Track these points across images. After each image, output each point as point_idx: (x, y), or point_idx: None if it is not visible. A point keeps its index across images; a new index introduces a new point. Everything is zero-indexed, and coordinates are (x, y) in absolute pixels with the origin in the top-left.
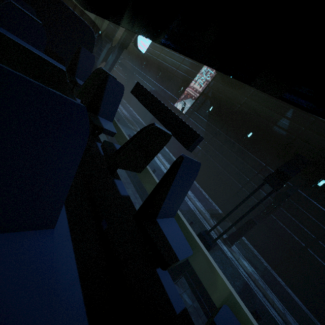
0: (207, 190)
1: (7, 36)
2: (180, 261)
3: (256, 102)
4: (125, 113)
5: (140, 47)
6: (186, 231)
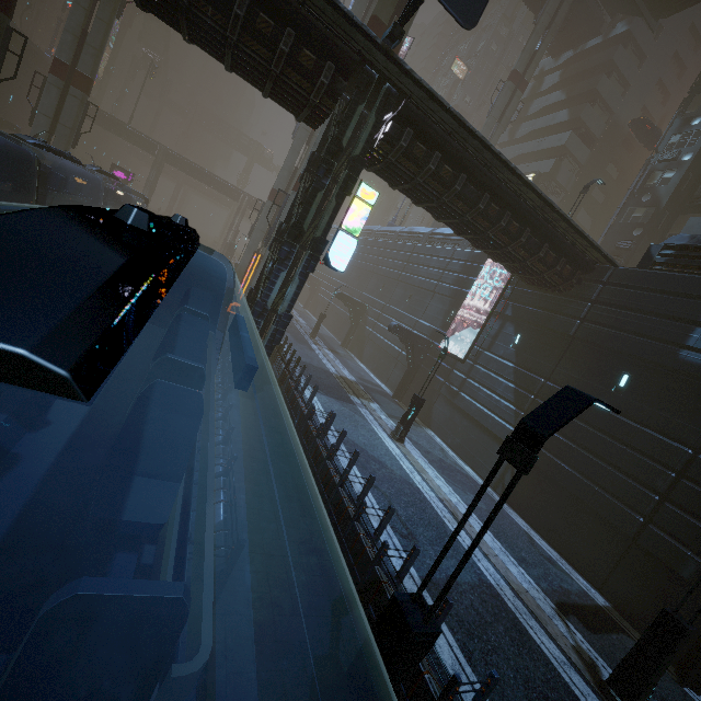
0: (552, 536)
1: None
2: (129, 526)
3: (616, 308)
4: (347, 376)
5: (335, 265)
6: (204, 511)
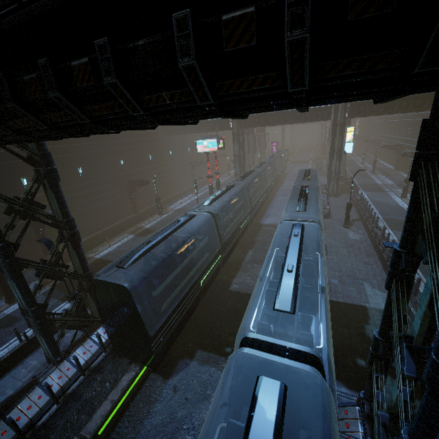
0: None
1: (299, 183)
2: None
3: None
4: (388, 183)
5: (348, 152)
6: None
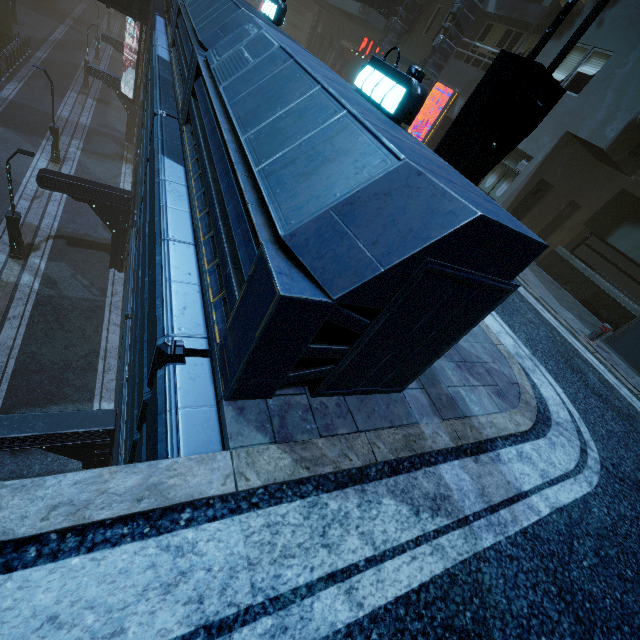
0: None
1: None
2: None
3: None
4: (79, 121)
5: None
6: None
